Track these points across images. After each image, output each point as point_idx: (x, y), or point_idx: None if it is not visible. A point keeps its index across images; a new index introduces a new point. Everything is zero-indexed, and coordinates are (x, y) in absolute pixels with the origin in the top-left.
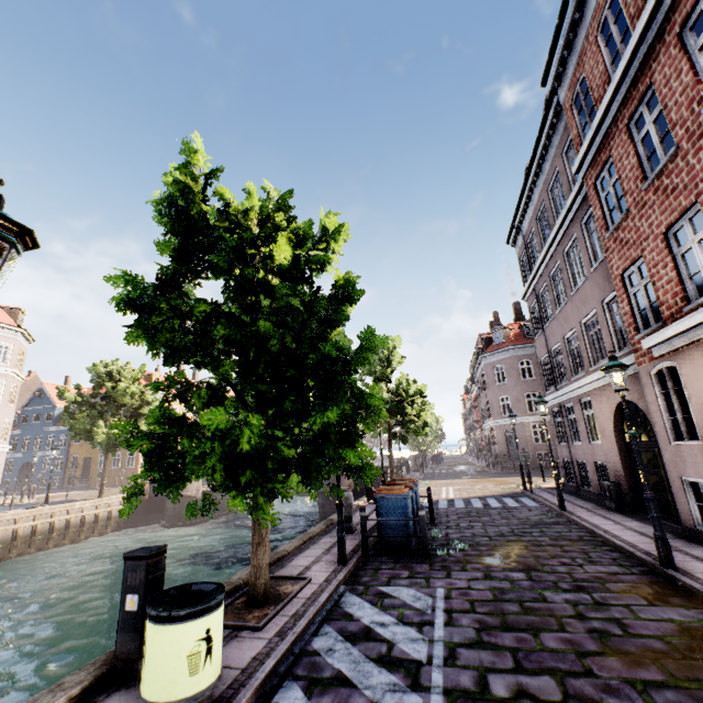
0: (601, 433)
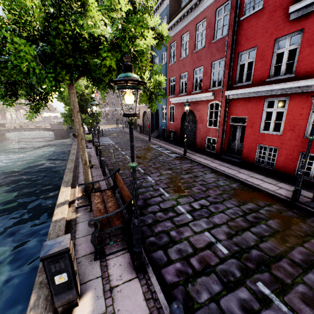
0: None
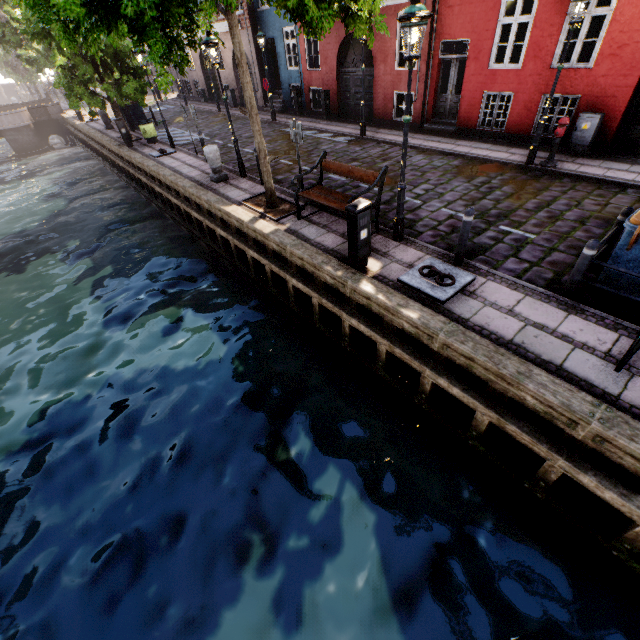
0: (195, 65)
